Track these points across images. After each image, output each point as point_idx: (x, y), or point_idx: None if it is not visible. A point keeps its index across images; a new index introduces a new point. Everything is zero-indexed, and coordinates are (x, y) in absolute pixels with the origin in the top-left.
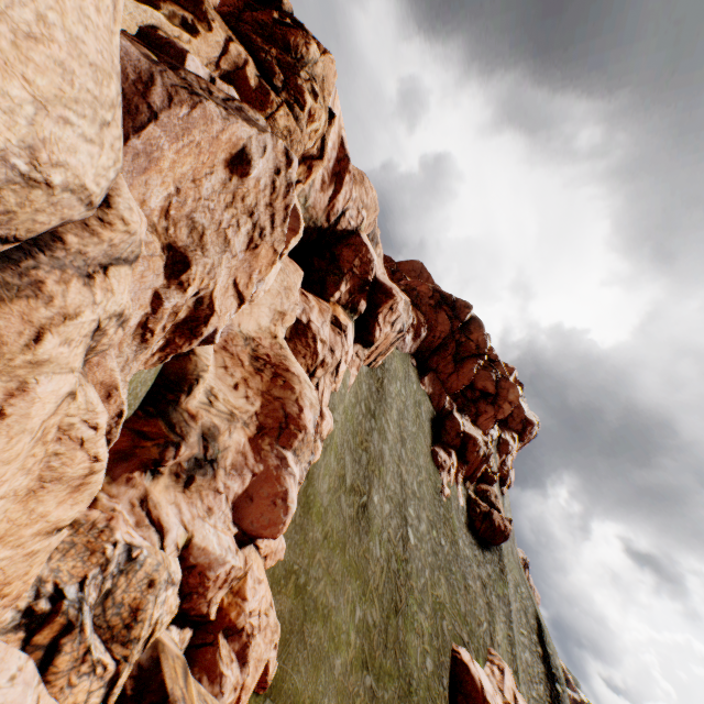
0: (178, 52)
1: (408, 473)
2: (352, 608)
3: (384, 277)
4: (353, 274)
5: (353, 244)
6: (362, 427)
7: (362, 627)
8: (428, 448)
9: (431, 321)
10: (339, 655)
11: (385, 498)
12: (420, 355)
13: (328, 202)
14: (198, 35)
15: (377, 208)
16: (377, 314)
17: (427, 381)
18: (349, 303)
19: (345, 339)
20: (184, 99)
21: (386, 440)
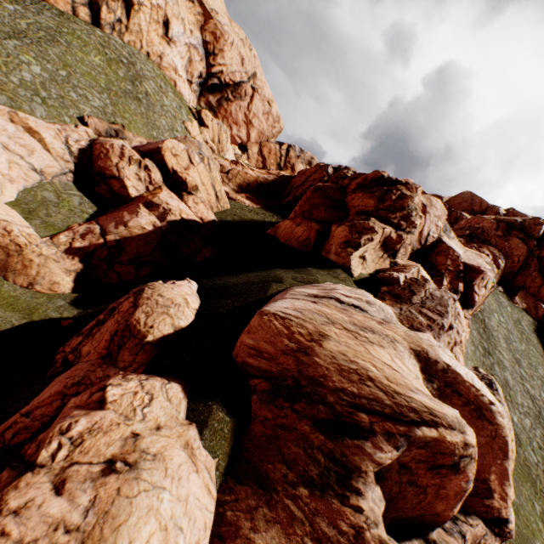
0: (396, 280)
1: (533, 387)
2: (531, 504)
3: (466, 255)
4: (448, 270)
5: (441, 251)
6: (484, 365)
7: (543, 518)
8: (541, 357)
9: (504, 250)
10: (535, 538)
11: (522, 415)
12: (503, 280)
13: (418, 235)
14: (373, 240)
15: (445, 211)
16: (472, 286)
17: (517, 299)
18: (450, 289)
19: (459, 316)
20: (441, 334)
21: (505, 367)
